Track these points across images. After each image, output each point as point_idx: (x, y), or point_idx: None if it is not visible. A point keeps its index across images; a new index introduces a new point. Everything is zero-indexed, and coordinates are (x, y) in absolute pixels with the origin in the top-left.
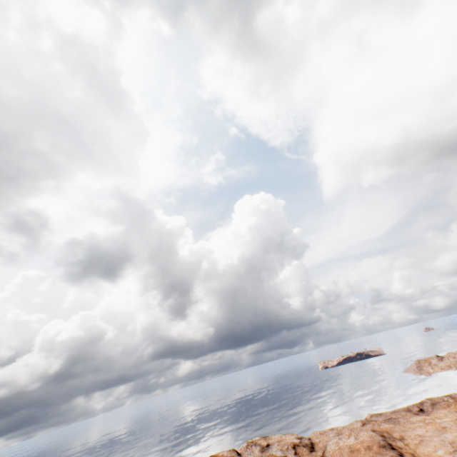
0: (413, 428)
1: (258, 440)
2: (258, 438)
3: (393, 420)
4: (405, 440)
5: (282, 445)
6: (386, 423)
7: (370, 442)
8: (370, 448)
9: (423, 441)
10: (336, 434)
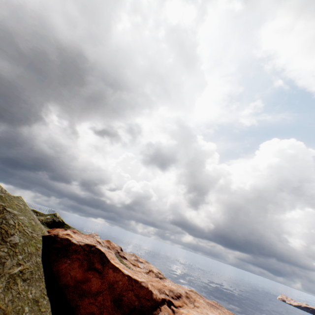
0: (213, 313)
1: (142, 259)
2: (143, 259)
3: (213, 306)
4: (197, 308)
5: (147, 267)
6: (204, 301)
7: (170, 287)
8: (165, 286)
9: (201, 313)
10: (176, 285)
